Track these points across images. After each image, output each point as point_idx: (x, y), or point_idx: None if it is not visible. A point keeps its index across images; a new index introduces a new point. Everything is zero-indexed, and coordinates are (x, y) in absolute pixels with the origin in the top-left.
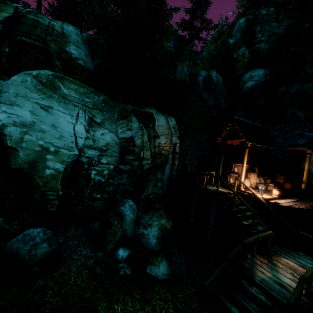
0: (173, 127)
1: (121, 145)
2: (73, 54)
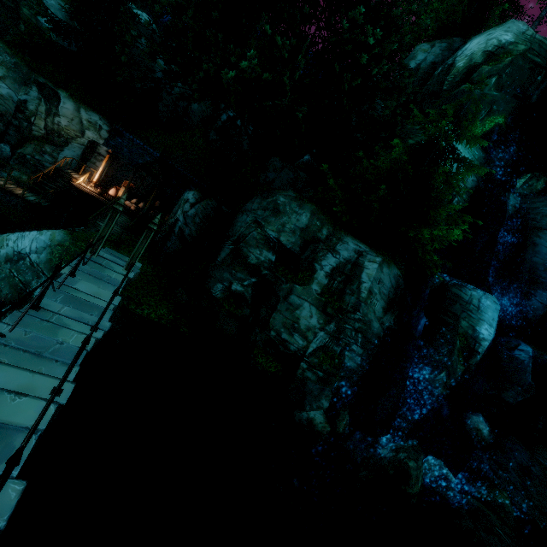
0: (90, 122)
1: (18, 103)
2: (45, 25)
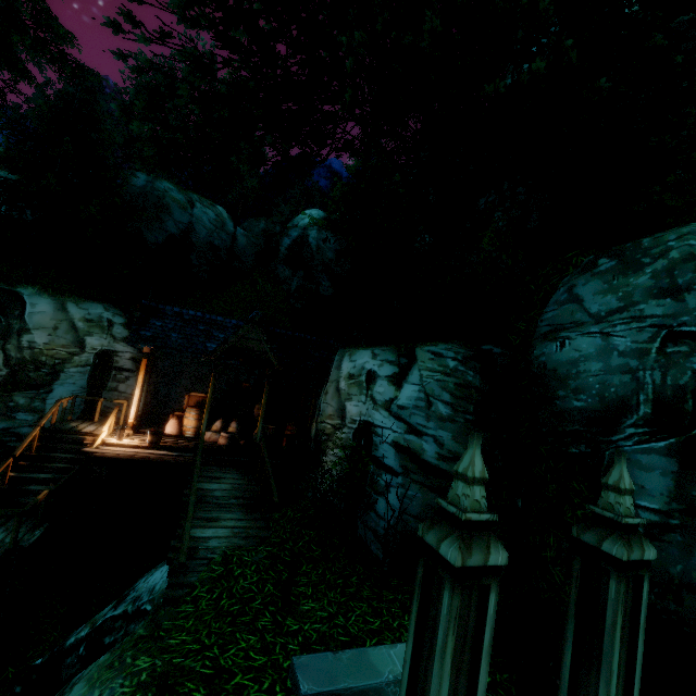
0: (90, 320)
1: None
2: None
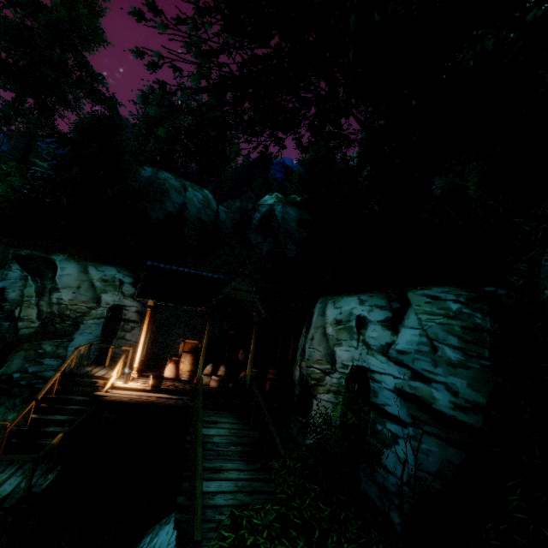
0: (106, 280)
1: None
2: None
